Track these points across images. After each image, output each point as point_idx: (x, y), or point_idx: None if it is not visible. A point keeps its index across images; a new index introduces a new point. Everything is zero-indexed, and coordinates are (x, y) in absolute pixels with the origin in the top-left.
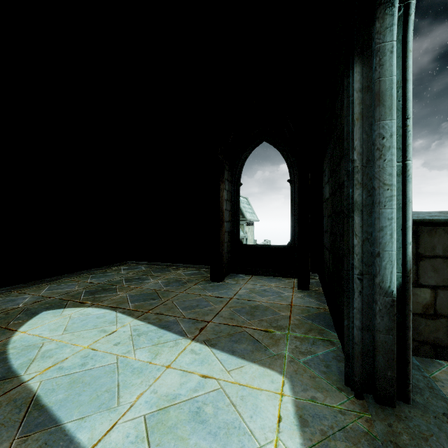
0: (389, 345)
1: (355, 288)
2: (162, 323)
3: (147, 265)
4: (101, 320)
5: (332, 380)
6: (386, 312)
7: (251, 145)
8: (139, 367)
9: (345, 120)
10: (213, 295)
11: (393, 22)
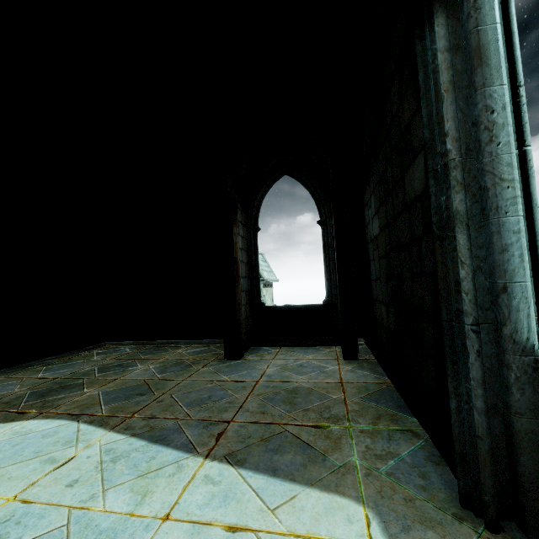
0: (538, 435)
1: (470, 347)
2: (154, 432)
3: (133, 346)
4: (50, 440)
5: (440, 501)
6: (527, 381)
7: (269, 180)
8: (111, 527)
9: (423, 98)
10: (231, 379)
11: None
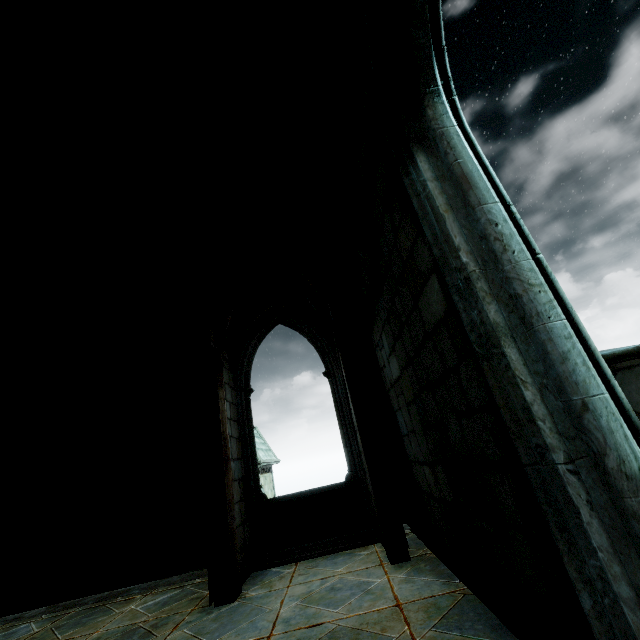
0: None
1: (576, 497)
2: None
3: (46, 616)
4: None
5: None
6: None
7: (261, 331)
8: None
9: (424, 221)
10: None
11: (446, 110)
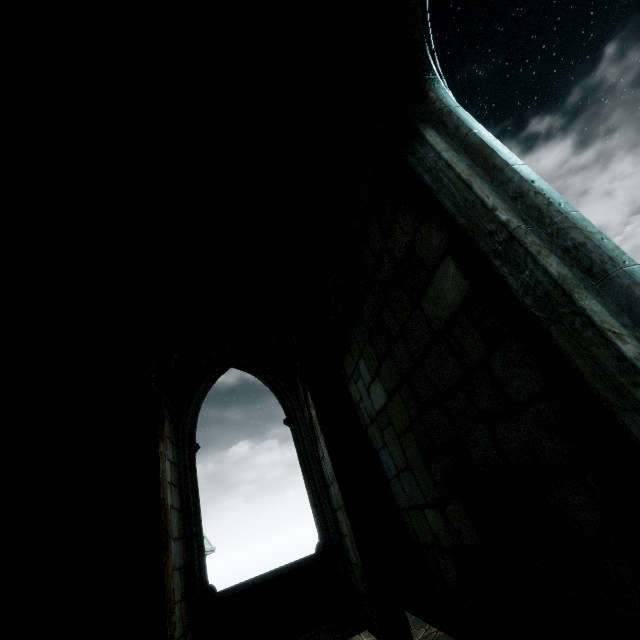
0: None
1: None
2: None
3: None
4: None
5: None
6: None
7: (210, 375)
8: None
9: (440, 194)
10: None
11: (448, 94)
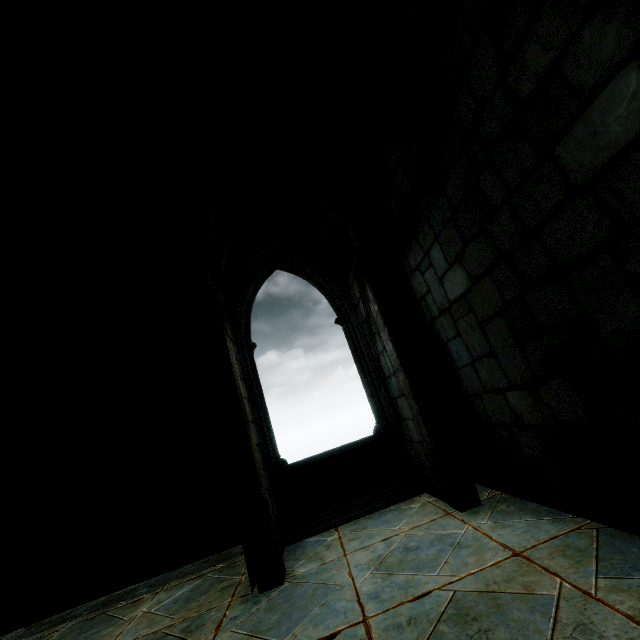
0: None
1: None
2: None
3: (27, 639)
4: None
5: None
6: None
7: (257, 278)
8: None
9: None
10: (301, 639)
11: None
